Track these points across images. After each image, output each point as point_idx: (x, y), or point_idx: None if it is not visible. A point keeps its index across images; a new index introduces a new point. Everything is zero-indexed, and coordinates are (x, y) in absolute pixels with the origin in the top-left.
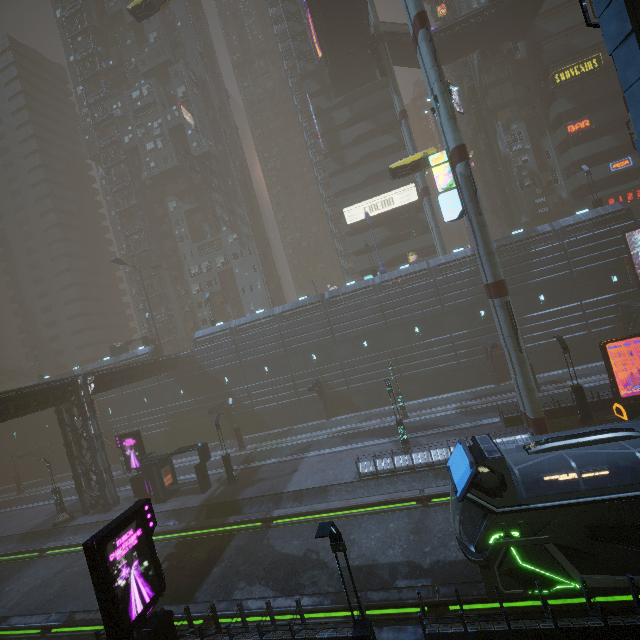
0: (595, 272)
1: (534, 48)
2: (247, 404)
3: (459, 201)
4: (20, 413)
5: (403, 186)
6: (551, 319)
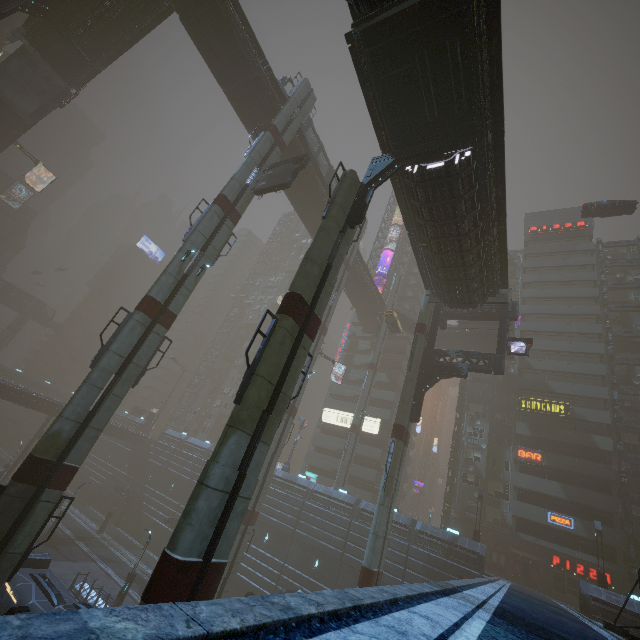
0: None
1: (519, 370)
2: (144, 504)
3: None
4: (25, 405)
5: (373, 417)
6: None
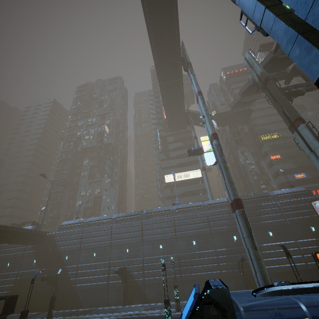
0: (300, 222)
1: (251, 128)
2: (72, 280)
3: (214, 157)
4: None
5: (195, 169)
6: (279, 249)
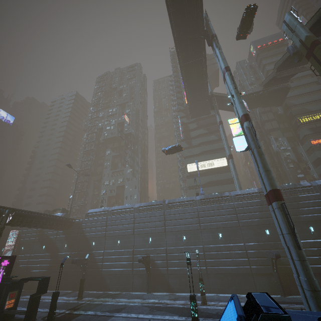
0: None
1: (287, 109)
2: (99, 265)
3: (245, 141)
4: None
5: (219, 158)
6: None
